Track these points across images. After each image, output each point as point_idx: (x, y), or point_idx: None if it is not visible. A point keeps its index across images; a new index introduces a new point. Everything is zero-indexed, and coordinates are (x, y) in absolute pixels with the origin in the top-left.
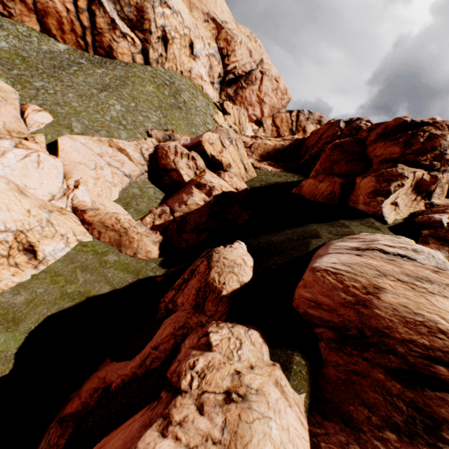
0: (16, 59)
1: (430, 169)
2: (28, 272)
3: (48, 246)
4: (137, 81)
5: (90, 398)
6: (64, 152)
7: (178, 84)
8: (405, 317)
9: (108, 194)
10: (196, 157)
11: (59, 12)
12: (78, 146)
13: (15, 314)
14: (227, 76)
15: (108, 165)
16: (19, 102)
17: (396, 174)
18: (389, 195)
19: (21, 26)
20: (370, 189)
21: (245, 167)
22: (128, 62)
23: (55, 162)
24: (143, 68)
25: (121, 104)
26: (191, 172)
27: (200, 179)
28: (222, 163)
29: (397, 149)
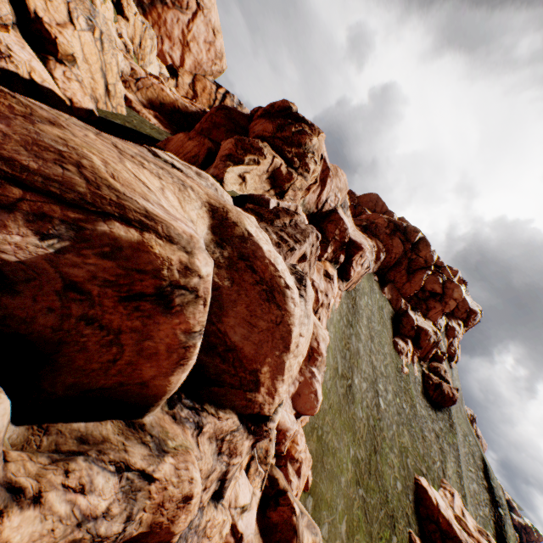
0: None
1: (290, 165)
2: None
3: None
4: None
5: None
6: None
7: None
8: (41, 141)
9: None
10: None
11: None
12: None
13: None
14: None
15: None
16: None
17: (257, 147)
18: (240, 164)
19: None
20: (227, 152)
21: (108, 87)
22: None
23: None
24: None
25: None
26: None
27: None
28: (58, 45)
29: (271, 128)
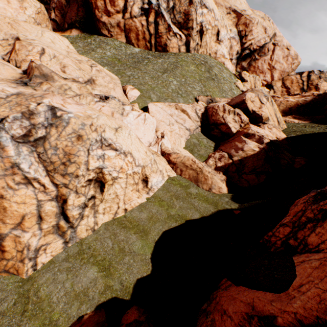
0: (115, 61)
1: None
2: (144, 196)
3: (154, 178)
4: (183, 64)
5: (248, 323)
6: (152, 113)
7: (209, 63)
8: None
9: (179, 143)
10: (239, 113)
11: (137, 28)
12: (159, 109)
13: (143, 226)
14: (243, 52)
15: (176, 122)
16: (121, 85)
17: None
18: None
19: (116, 42)
20: None
21: (277, 120)
22: (175, 53)
23: (152, 119)
24: (185, 55)
25: (176, 80)
26: (236, 125)
27: (247, 130)
28: (262, 117)
29: None
